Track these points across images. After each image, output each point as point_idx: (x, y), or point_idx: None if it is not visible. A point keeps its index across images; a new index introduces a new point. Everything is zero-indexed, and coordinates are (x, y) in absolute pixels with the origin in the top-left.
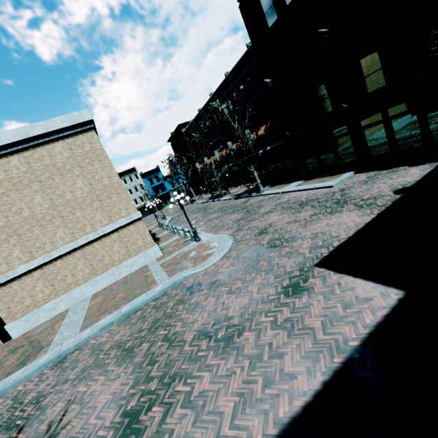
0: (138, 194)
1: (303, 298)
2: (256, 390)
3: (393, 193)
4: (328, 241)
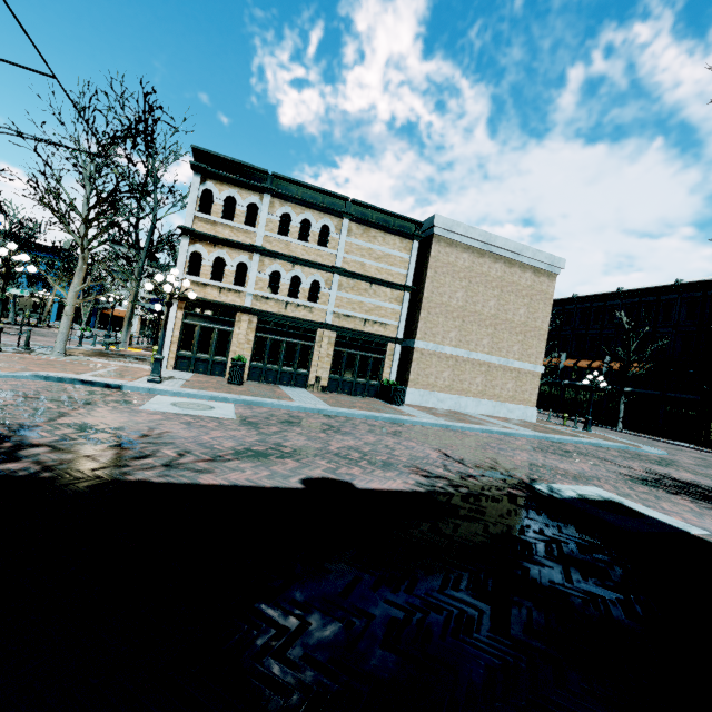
0: None
1: None
2: None
3: None
4: None
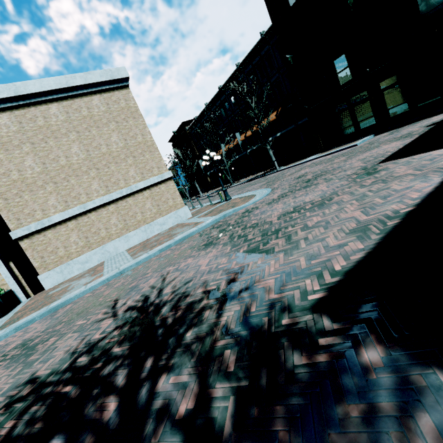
0: None
1: (381, 172)
2: (377, 202)
3: (425, 127)
4: (380, 155)
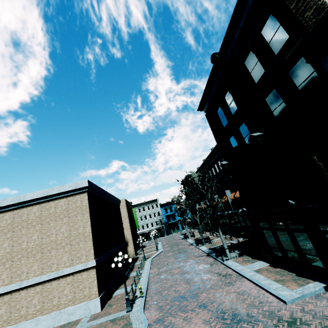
0: (155, 218)
1: None
2: None
3: None
4: None
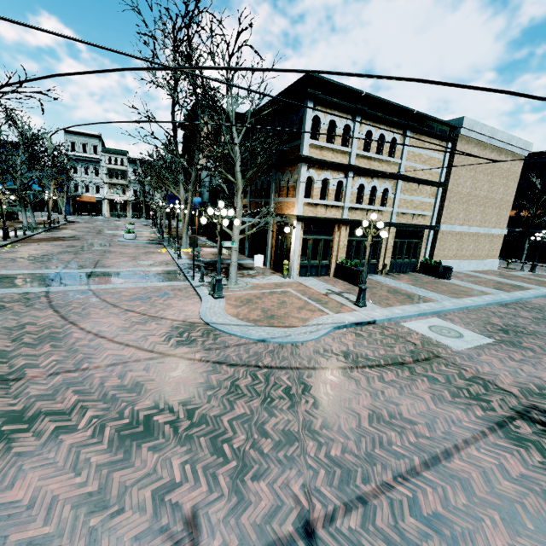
0: None
1: None
2: None
3: None
4: None
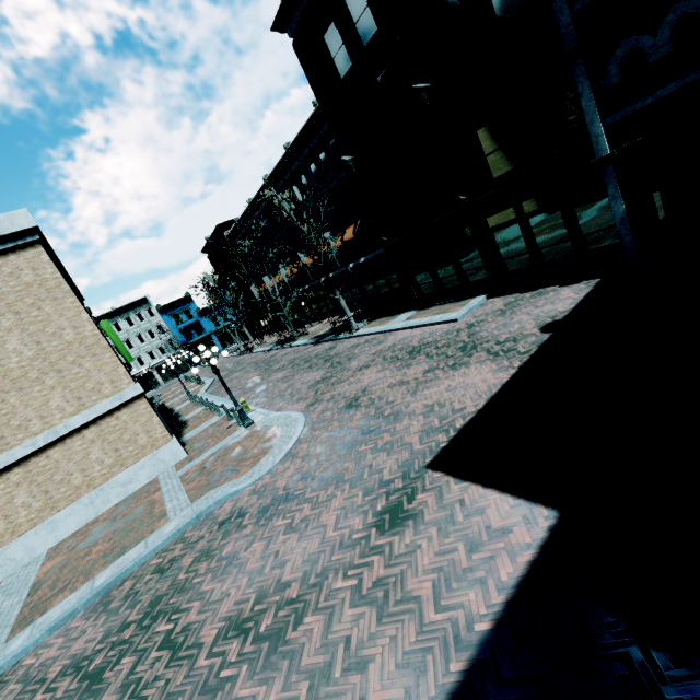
0: (155, 341)
1: (406, 533)
2: None
3: (539, 330)
4: (449, 420)
